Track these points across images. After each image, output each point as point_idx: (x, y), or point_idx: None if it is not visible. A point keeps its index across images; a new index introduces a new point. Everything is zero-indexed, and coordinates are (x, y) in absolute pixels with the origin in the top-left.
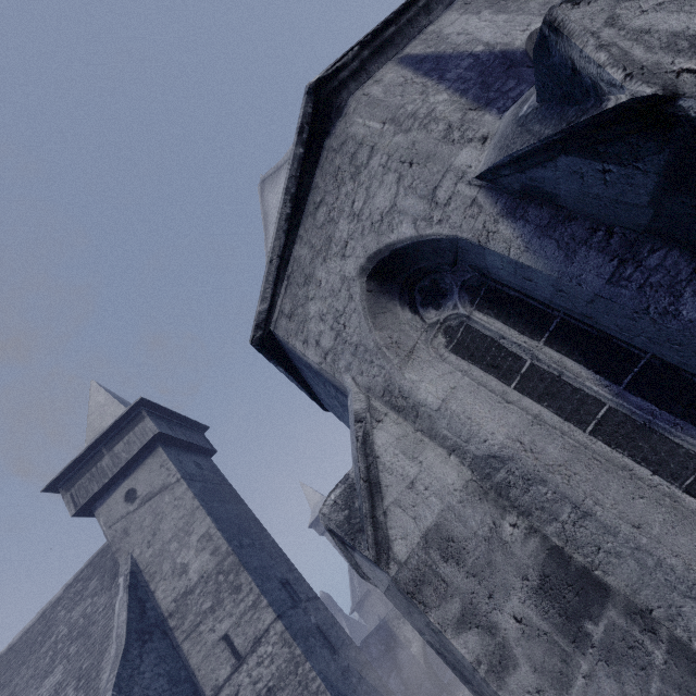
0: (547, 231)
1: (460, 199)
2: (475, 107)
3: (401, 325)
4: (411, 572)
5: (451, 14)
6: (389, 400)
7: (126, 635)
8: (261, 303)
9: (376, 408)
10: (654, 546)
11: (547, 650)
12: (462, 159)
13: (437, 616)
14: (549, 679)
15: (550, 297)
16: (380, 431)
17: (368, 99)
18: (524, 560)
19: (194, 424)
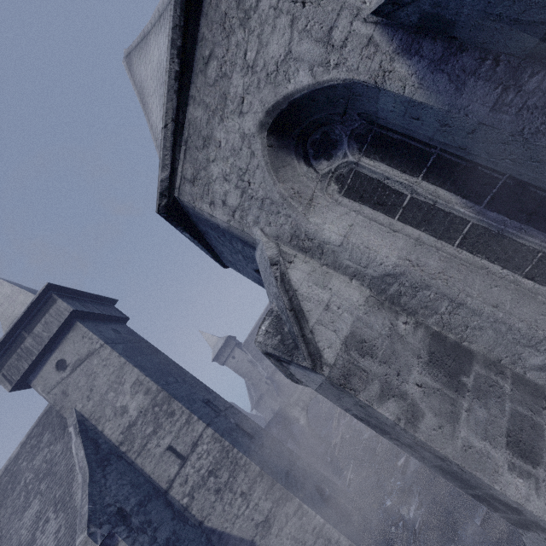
0: (440, 65)
1: (356, 39)
2: None
3: (300, 177)
4: (340, 370)
5: None
6: (297, 244)
7: (88, 466)
8: (162, 171)
9: (286, 252)
10: (507, 317)
11: (441, 400)
12: None
13: (365, 396)
14: (445, 418)
15: (432, 134)
16: (293, 270)
17: None
18: (416, 345)
19: (103, 299)
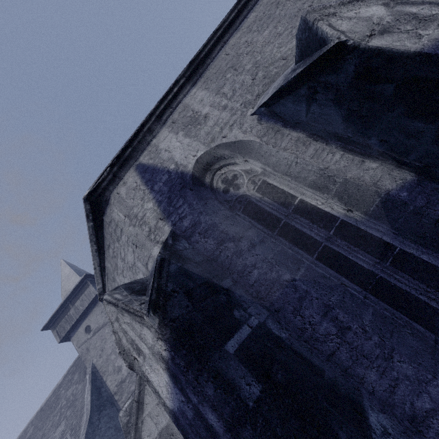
0: None
1: None
2: (163, 217)
3: None
4: None
5: (165, 131)
6: None
7: (90, 409)
8: (98, 285)
9: None
10: None
11: None
12: (155, 252)
13: None
14: None
15: None
16: None
17: (118, 198)
18: None
19: None
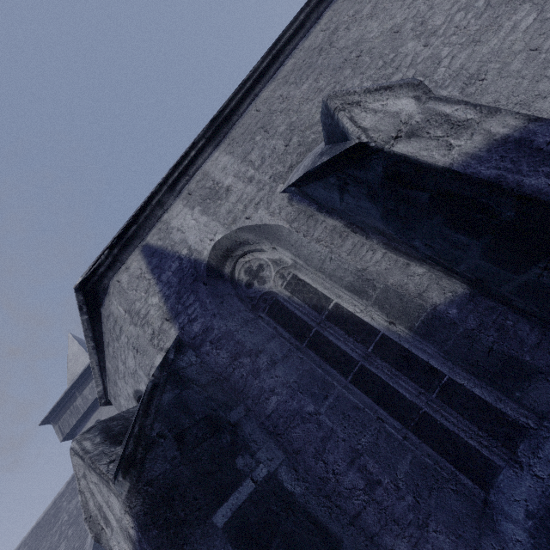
0: None
1: None
2: (169, 317)
3: None
4: None
5: (179, 204)
6: None
7: None
8: (97, 387)
9: None
10: None
11: None
12: (158, 361)
13: None
14: None
15: None
16: None
17: (119, 287)
18: None
19: None
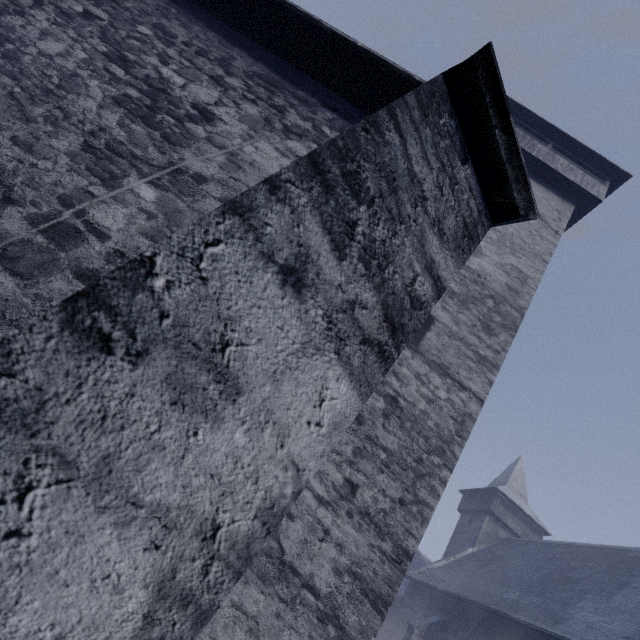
0: None
1: None
2: None
3: None
4: None
5: None
6: None
7: None
8: None
9: None
10: None
11: None
12: None
13: None
14: None
15: None
16: None
17: None
18: None
19: None
